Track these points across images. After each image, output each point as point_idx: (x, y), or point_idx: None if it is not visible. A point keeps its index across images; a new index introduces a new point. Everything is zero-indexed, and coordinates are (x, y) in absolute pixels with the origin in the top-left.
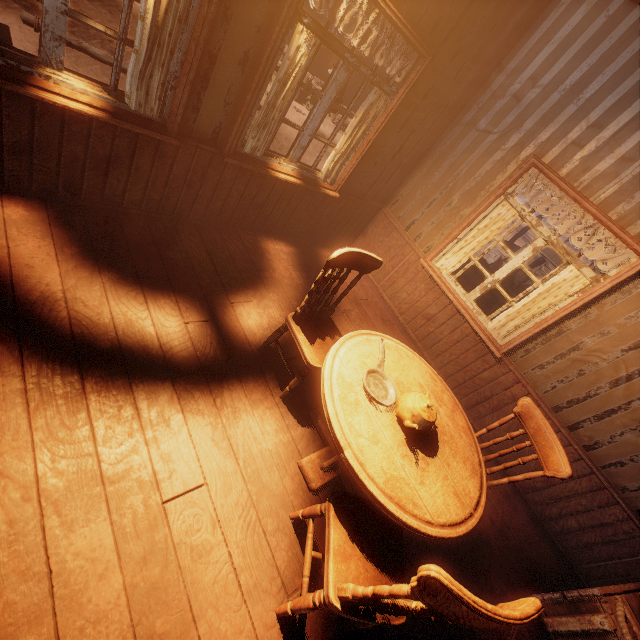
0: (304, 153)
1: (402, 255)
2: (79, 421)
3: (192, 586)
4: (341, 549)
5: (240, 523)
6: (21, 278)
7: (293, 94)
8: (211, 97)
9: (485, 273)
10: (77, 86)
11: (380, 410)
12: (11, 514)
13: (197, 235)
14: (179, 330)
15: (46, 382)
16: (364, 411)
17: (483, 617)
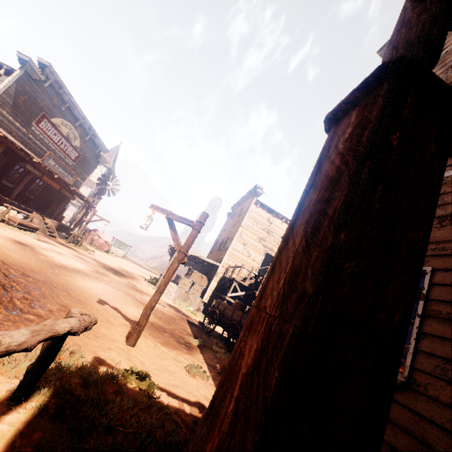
0: (56, 278)
1: None
2: None
3: None
4: None
5: None
6: None
7: None
8: None
9: None
10: None
11: None
12: None
13: None
14: None
15: None
16: None
17: None
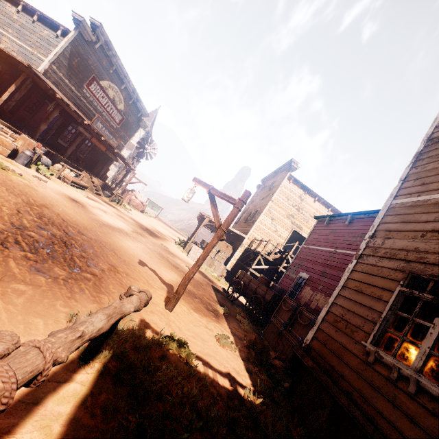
0: (104, 236)
1: None
2: None
3: None
4: None
5: None
6: None
7: None
8: None
9: None
10: None
11: None
12: None
13: None
14: None
15: None
16: None
17: None
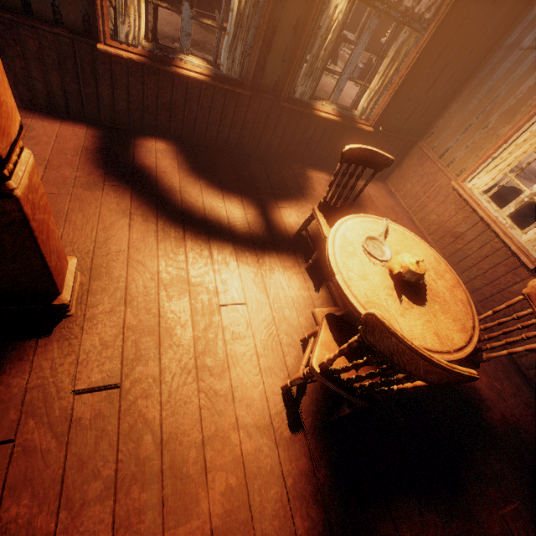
0: None
1: (434, 181)
2: (180, 251)
3: (230, 351)
4: (327, 344)
5: (264, 331)
6: (160, 178)
7: (333, 46)
8: (273, 58)
9: (522, 187)
10: (195, 63)
11: (374, 263)
12: (145, 283)
13: (260, 164)
14: (241, 216)
15: (167, 229)
16: (359, 259)
17: (409, 349)
